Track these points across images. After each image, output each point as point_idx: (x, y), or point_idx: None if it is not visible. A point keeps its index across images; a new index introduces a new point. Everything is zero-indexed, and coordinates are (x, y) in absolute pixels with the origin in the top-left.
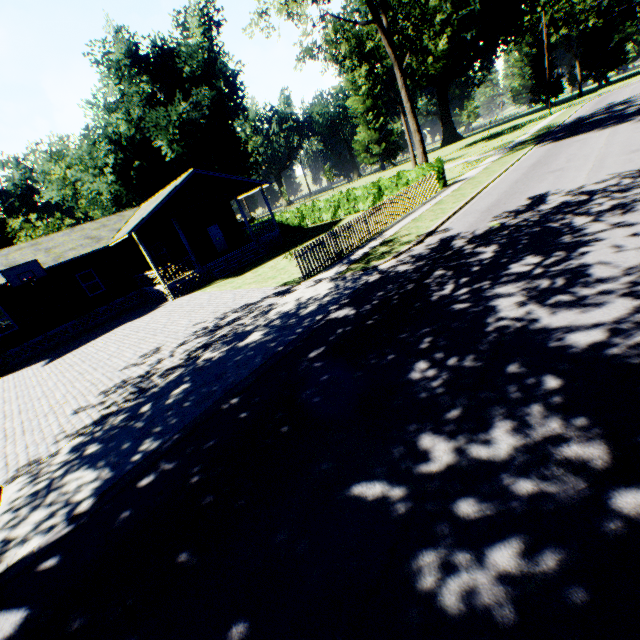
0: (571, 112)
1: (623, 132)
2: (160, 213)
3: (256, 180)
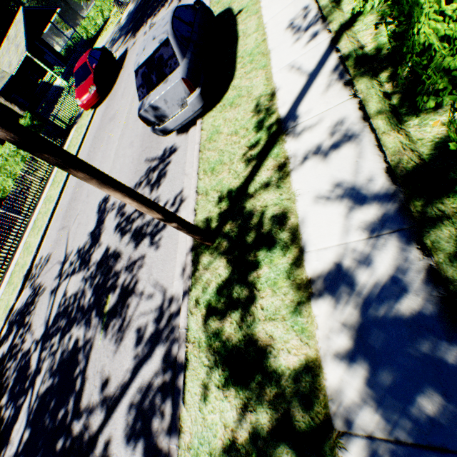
0: None
1: None
2: (28, 39)
3: (53, 7)
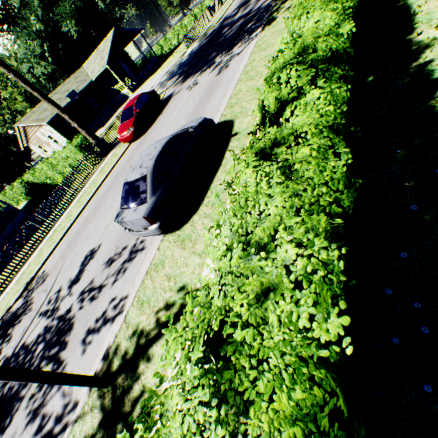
0: None
1: None
2: (111, 54)
3: (138, 29)
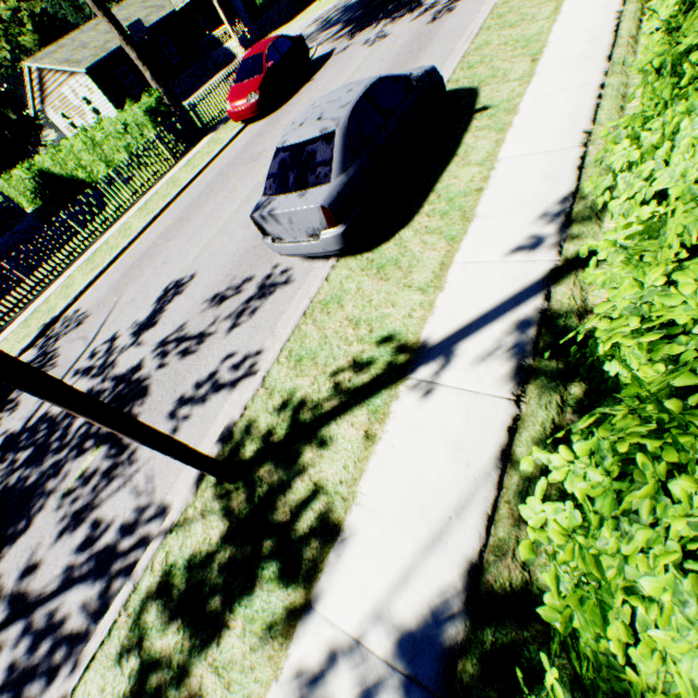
0: None
1: None
2: None
3: None
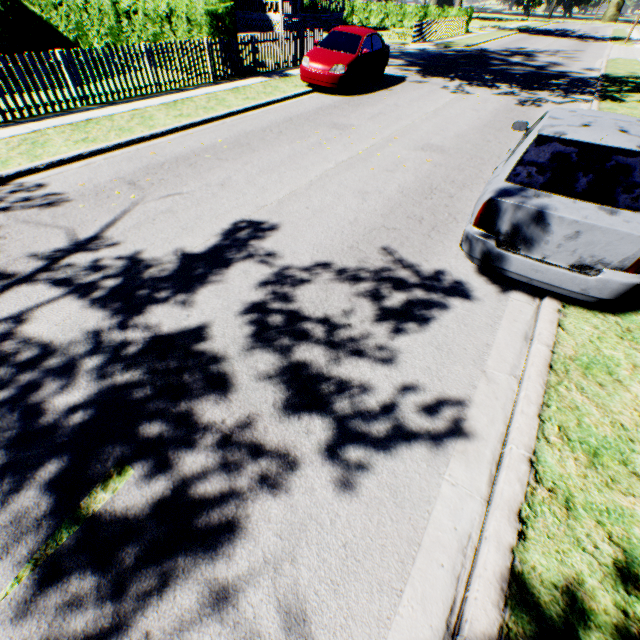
0: (541, 25)
1: (562, 41)
2: None
3: None
